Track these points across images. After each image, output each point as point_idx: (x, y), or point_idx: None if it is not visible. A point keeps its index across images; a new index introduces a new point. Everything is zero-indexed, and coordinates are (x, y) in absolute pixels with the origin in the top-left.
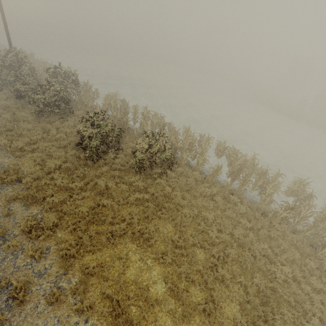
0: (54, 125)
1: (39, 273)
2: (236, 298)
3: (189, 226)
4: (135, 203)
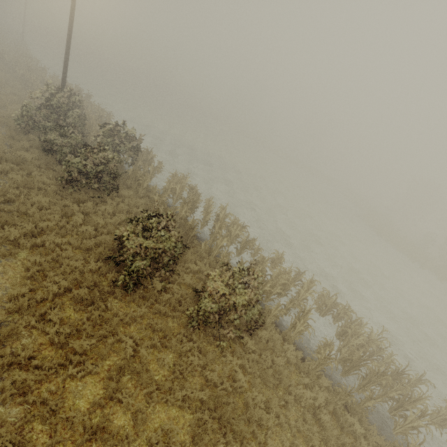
0: (83, 206)
1: None
2: None
3: None
4: (179, 404)
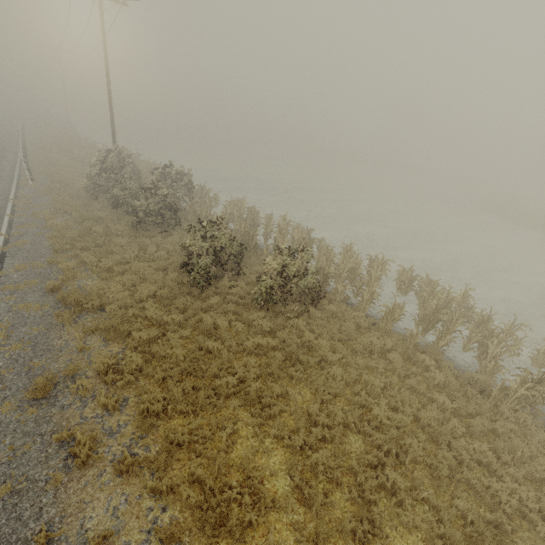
0: (154, 241)
1: (111, 431)
2: (414, 522)
3: (340, 397)
4: (255, 352)
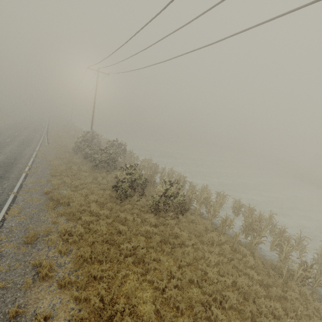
0: (101, 175)
1: (60, 265)
2: None
3: (191, 266)
4: (145, 235)
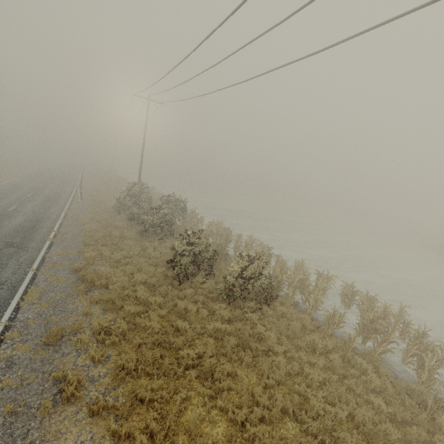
0: (152, 244)
1: (92, 379)
2: None
3: (283, 385)
4: (214, 335)
